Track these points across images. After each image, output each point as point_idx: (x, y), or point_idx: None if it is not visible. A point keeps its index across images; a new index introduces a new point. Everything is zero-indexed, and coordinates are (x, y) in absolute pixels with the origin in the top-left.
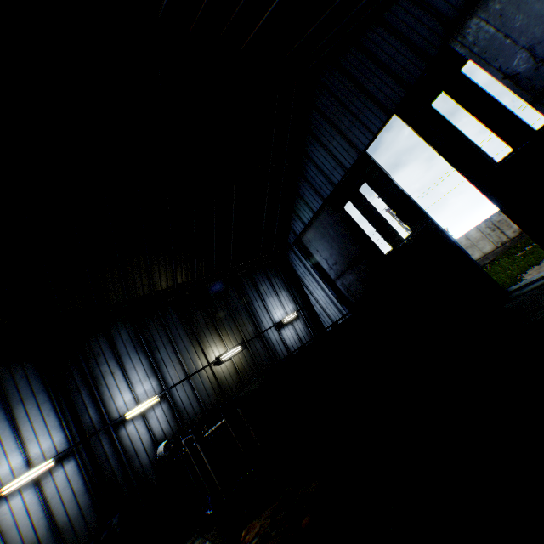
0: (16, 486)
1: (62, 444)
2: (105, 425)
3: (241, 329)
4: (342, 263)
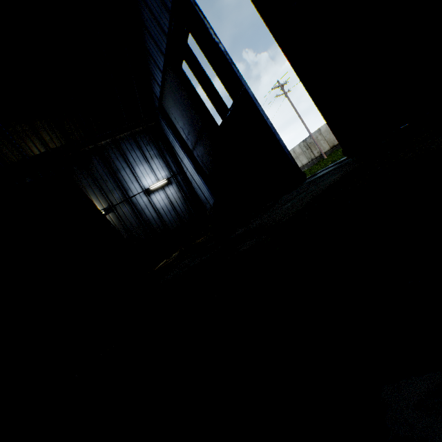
0: None
1: None
2: None
3: (107, 195)
4: (193, 133)
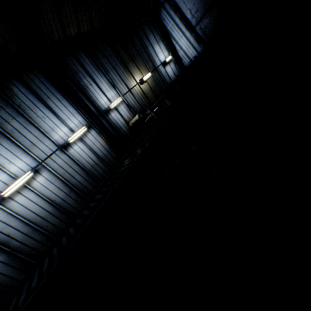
0: (74, 139)
1: (83, 122)
2: (100, 113)
3: (146, 64)
4: (202, 10)
